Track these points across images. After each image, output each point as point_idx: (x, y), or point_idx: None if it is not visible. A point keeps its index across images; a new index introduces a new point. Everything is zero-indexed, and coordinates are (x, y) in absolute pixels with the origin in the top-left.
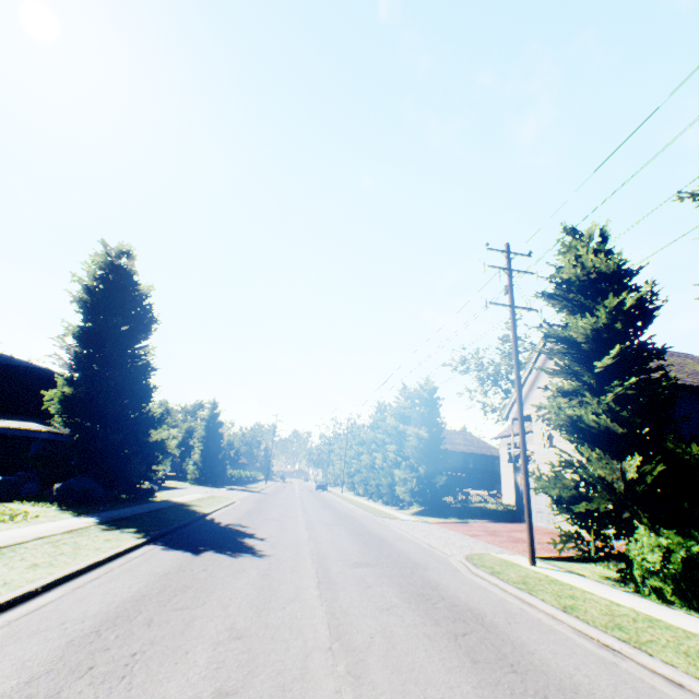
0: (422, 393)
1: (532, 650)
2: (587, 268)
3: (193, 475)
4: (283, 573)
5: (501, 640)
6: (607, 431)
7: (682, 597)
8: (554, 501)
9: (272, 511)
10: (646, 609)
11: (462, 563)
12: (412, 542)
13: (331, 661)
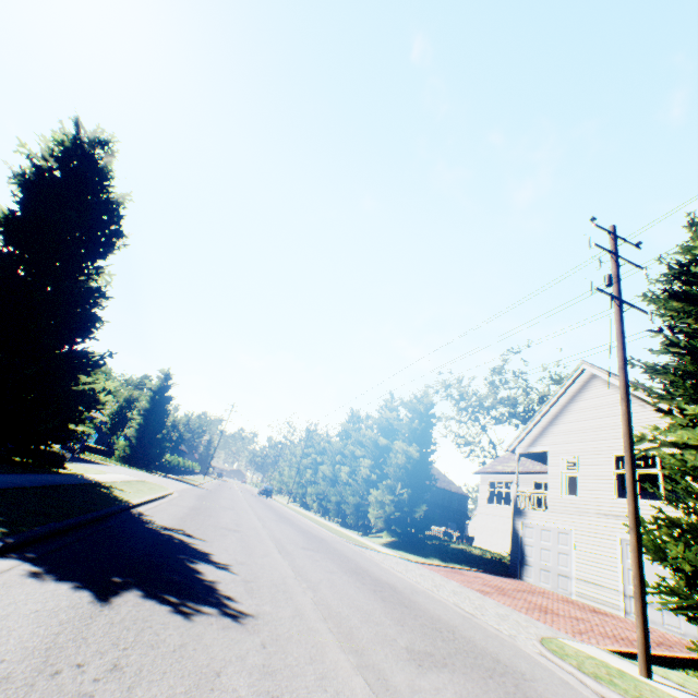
0: (417, 406)
1: None
2: None
3: (122, 452)
4: (308, 695)
5: None
6: None
7: None
8: (685, 580)
9: (222, 515)
10: None
11: (552, 661)
12: (435, 599)
13: None
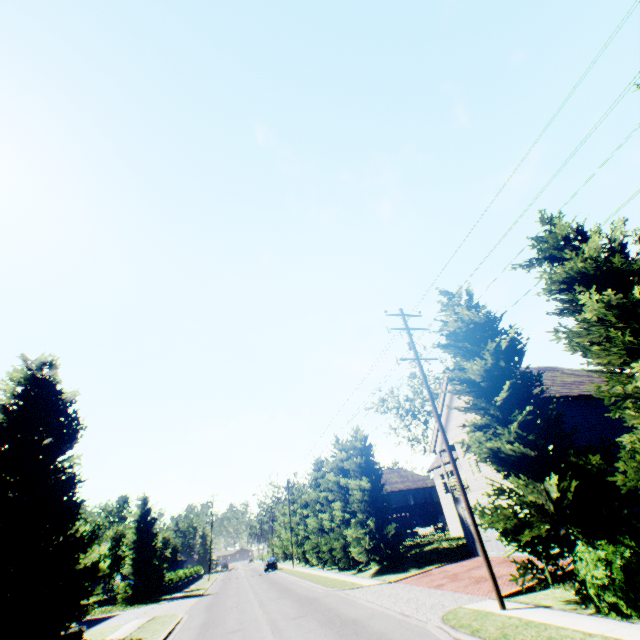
0: (355, 443)
1: None
2: (465, 321)
3: (124, 593)
4: None
5: None
6: (523, 456)
7: (635, 608)
8: (502, 534)
9: (228, 619)
10: (613, 632)
11: (441, 628)
12: (385, 615)
13: None
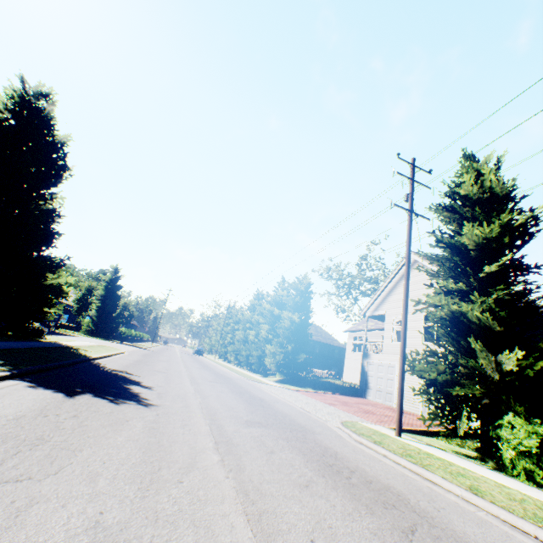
0: (299, 286)
1: None
2: (484, 187)
3: (87, 327)
4: (173, 429)
5: (456, 541)
6: (485, 328)
7: None
8: (426, 383)
9: (158, 364)
10: (530, 493)
11: (341, 429)
12: (288, 405)
13: None
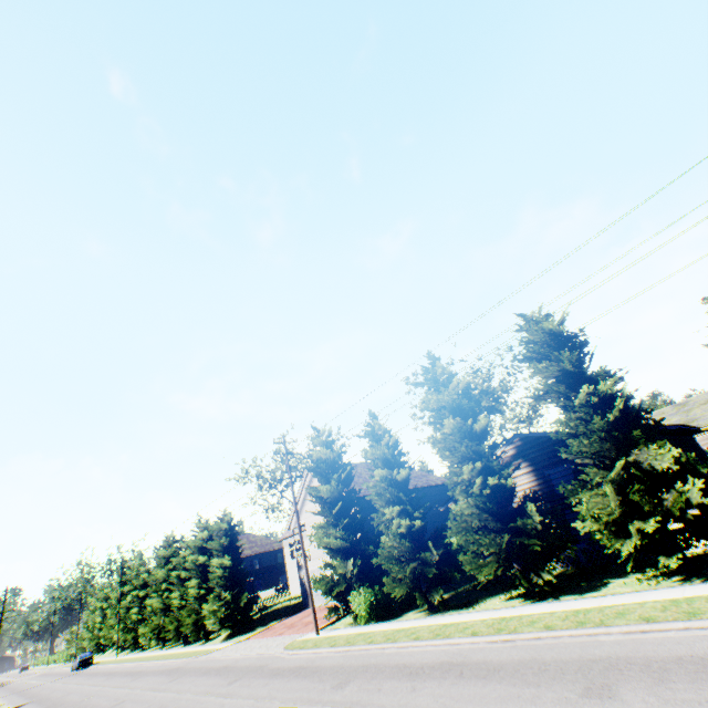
0: (222, 524)
1: (322, 664)
2: (325, 454)
3: None
4: (200, 705)
5: (312, 667)
6: (342, 545)
7: (372, 618)
8: (324, 592)
9: (97, 703)
10: (360, 630)
11: (284, 652)
12: (247, 657)
13: (263, 701)
